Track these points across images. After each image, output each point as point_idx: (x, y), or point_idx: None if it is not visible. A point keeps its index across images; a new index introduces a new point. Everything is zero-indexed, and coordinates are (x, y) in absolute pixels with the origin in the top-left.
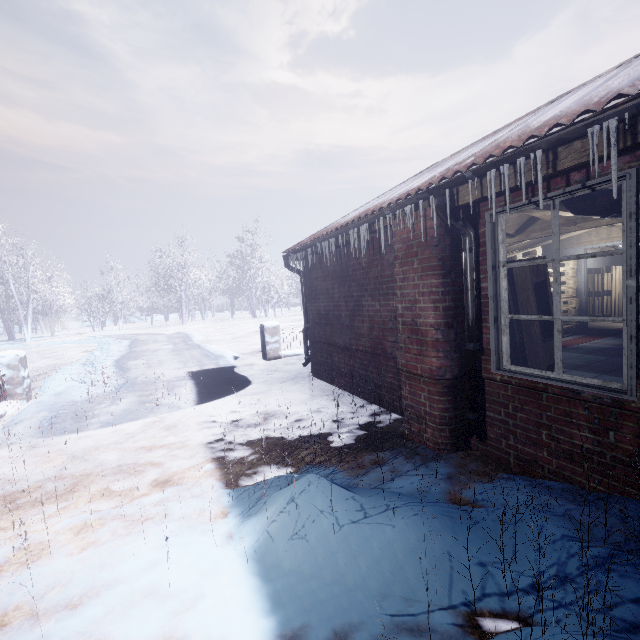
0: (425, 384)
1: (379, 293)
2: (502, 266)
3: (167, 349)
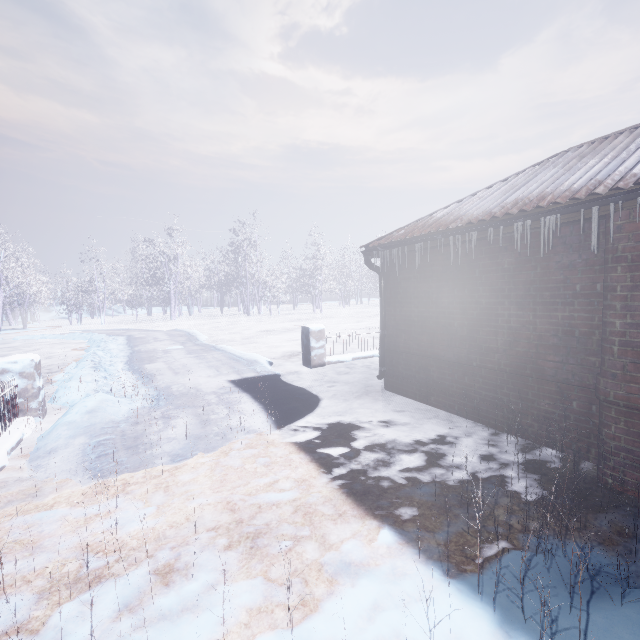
0: None
1: (534, 301)
2: None
3: (180, 350)
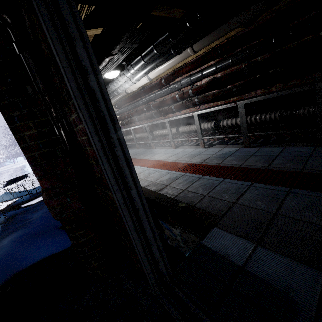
0: None
1: None
2: None
3: (9, 174)
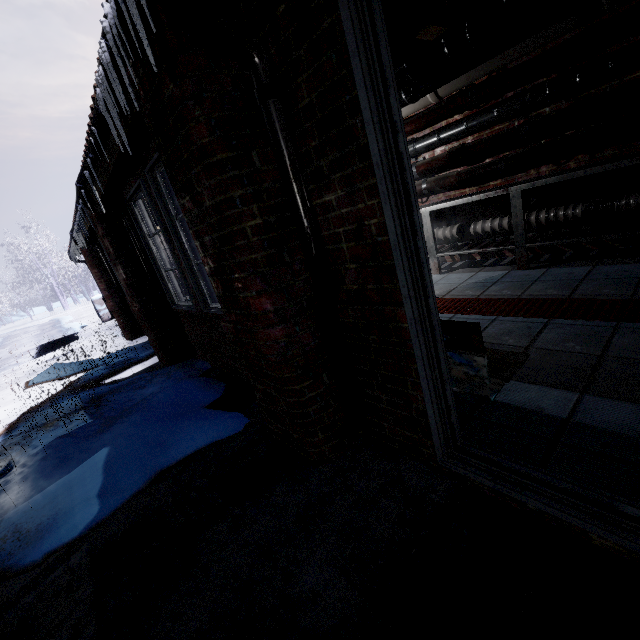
0: (114, 314)
1: None
2: None
3: (32, 335)
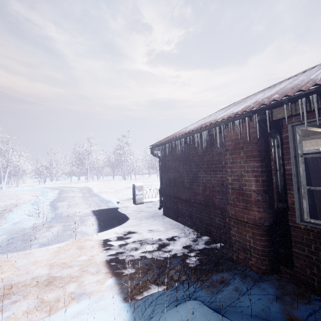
0: (250, 228)
1: (210, 170)
2: (300, 156)
3: (79, 196)
